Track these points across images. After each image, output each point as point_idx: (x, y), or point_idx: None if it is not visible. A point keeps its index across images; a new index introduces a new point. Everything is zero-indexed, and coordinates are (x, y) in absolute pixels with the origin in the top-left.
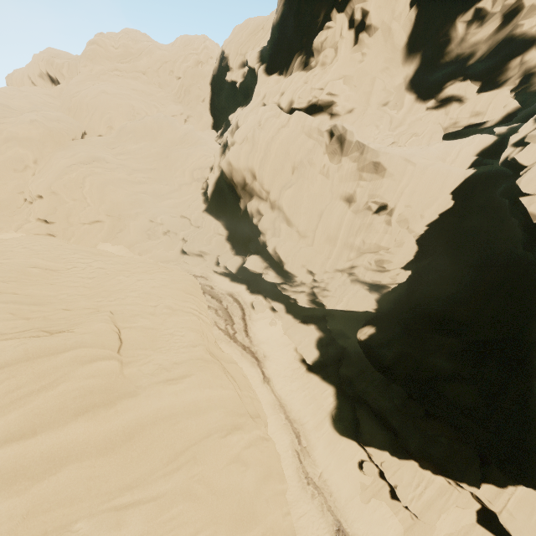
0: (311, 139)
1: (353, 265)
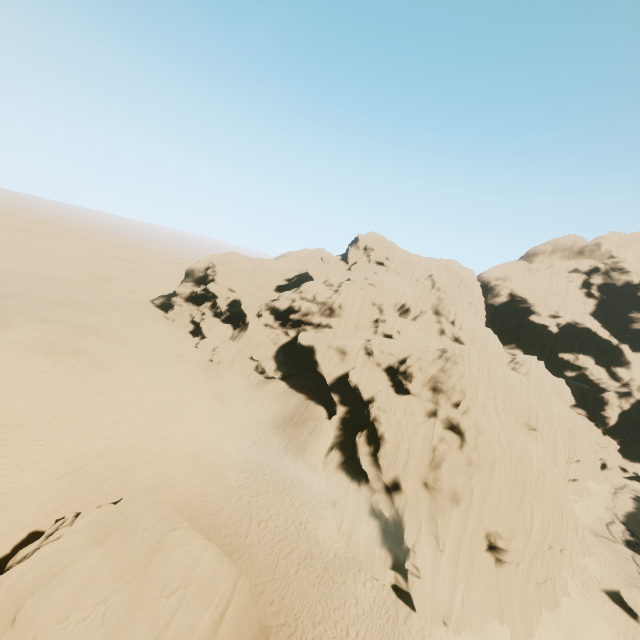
0: None
1: None
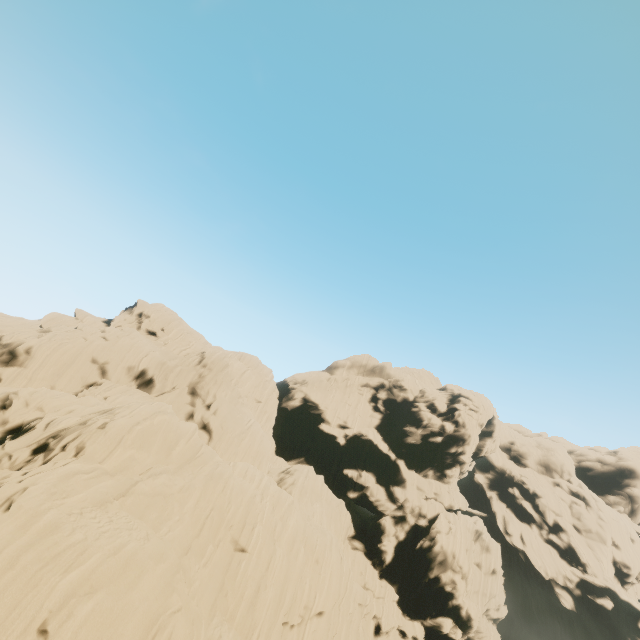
0: (469, 532)
1: (488, 608)
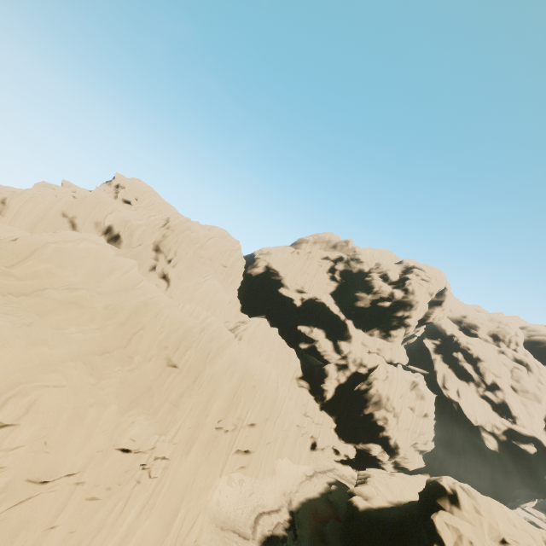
0: (406, 382)
1: (417, 442)
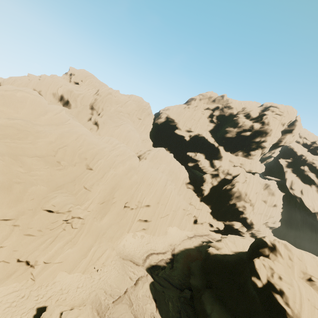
0: (260, 184)
1: (267, 221)
